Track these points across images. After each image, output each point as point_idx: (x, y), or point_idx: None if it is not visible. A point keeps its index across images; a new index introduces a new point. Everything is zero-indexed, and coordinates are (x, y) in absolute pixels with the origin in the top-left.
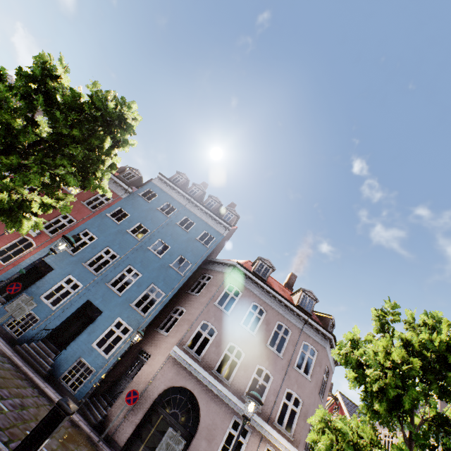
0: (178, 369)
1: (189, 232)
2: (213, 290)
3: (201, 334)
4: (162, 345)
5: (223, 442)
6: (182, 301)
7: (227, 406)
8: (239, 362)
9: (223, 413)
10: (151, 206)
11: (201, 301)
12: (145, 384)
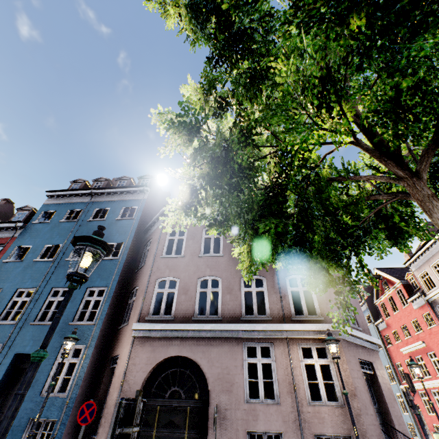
0: (151, 345)
1: (106, 219)
2: (155, 247)
3: (205, 308)
4: (126, 336)
5: (246, 380)
6: (134, 283)
7: (230, 339)
8: (219, 290)
9: (228, 350)
10: (53, 223)
11: (147, 266)
12: (118, 388)
